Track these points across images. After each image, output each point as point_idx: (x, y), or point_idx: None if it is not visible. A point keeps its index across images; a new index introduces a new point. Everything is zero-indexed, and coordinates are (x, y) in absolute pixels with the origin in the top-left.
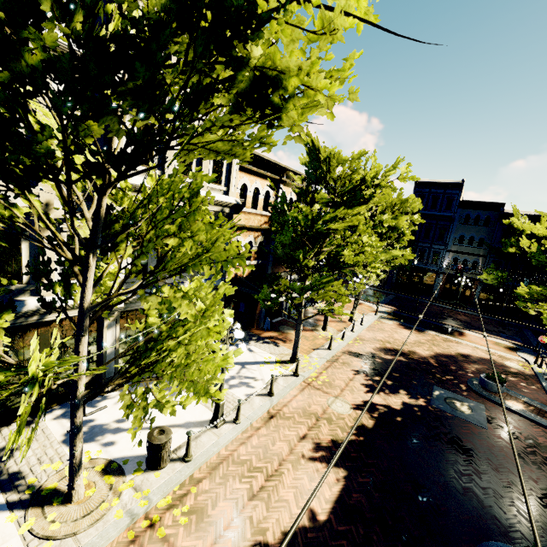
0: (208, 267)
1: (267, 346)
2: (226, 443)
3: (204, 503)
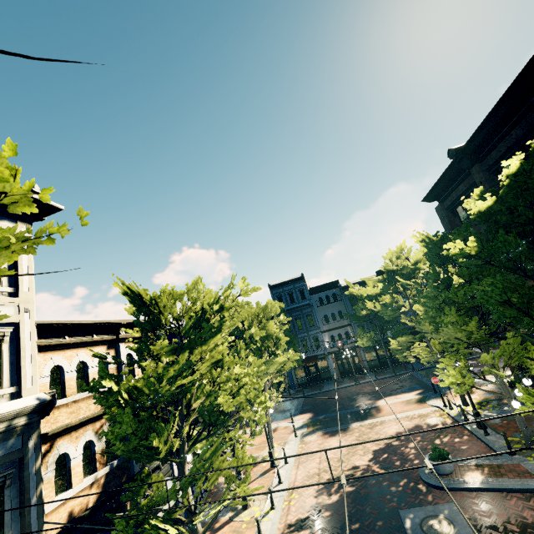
0: None
1: None
2: None
3: None
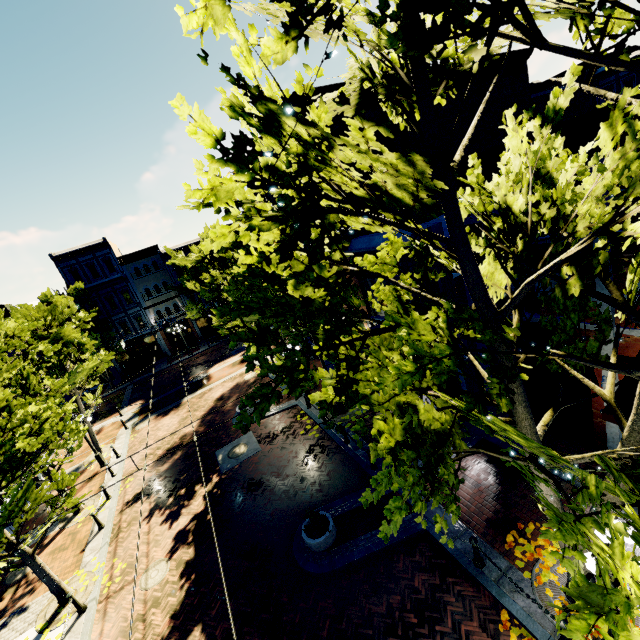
0: None
1: (7, 632)
2: None
3: None
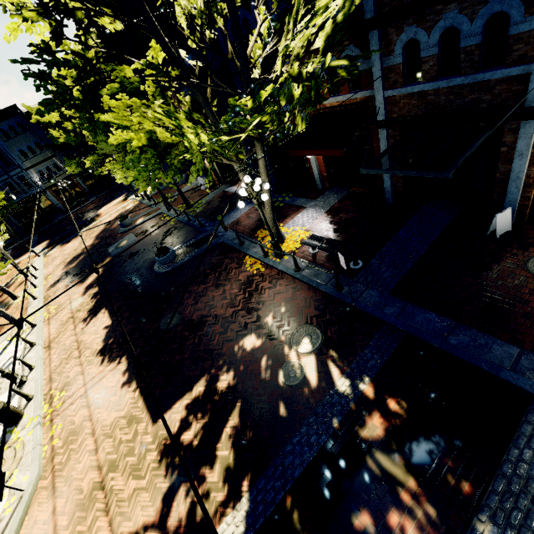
0: None
1: None
2: (42, 374)
3: (64, 383)
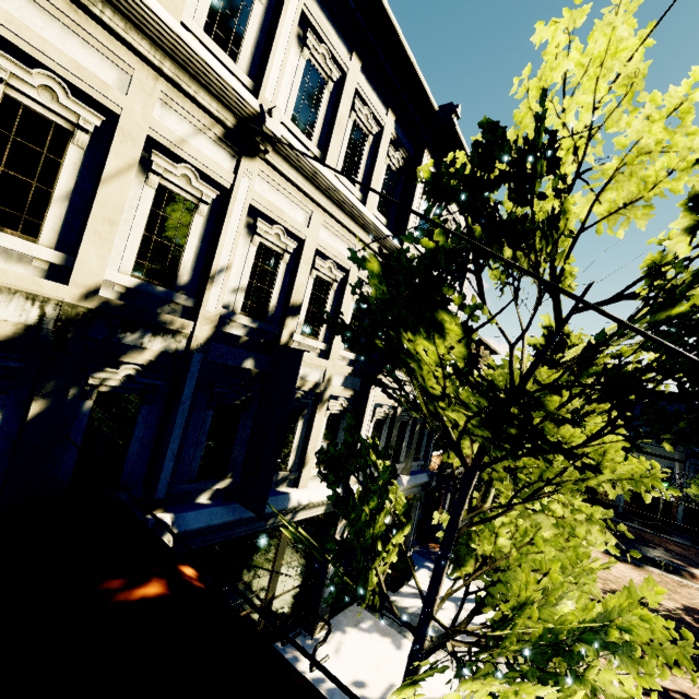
0: (610, 485)
1: None
2: None
3: None
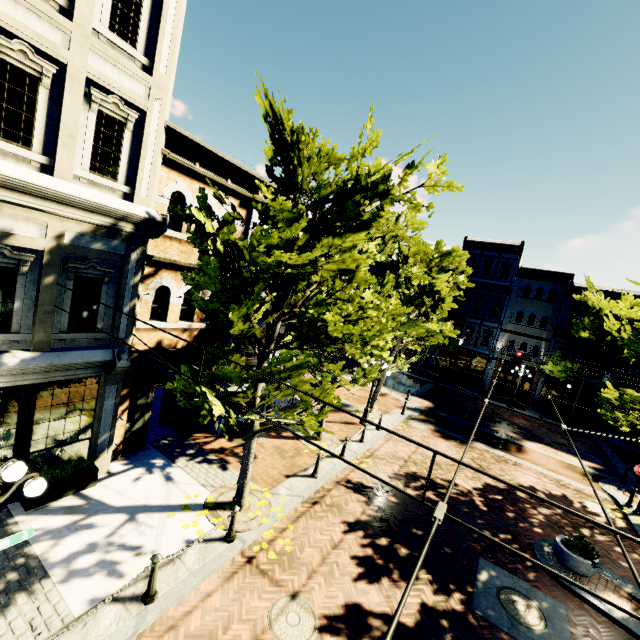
0: None
1: (204, 469)
2: None
3: None
